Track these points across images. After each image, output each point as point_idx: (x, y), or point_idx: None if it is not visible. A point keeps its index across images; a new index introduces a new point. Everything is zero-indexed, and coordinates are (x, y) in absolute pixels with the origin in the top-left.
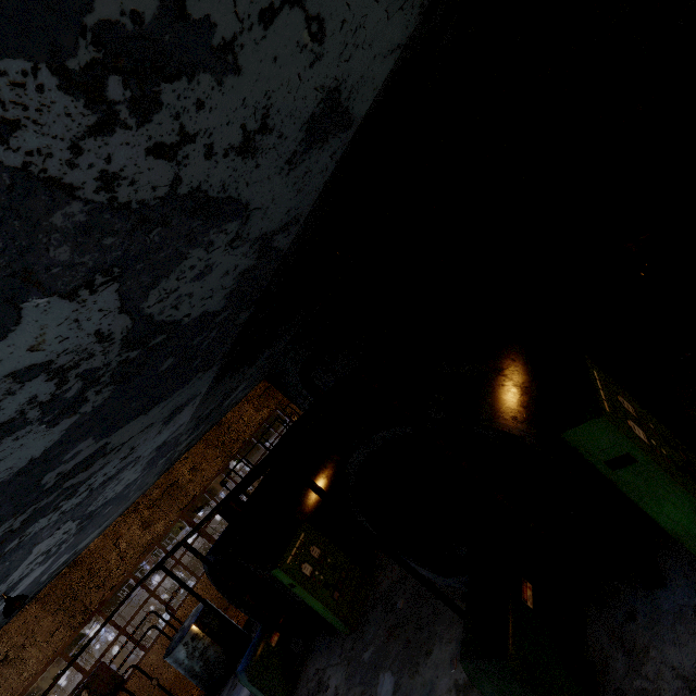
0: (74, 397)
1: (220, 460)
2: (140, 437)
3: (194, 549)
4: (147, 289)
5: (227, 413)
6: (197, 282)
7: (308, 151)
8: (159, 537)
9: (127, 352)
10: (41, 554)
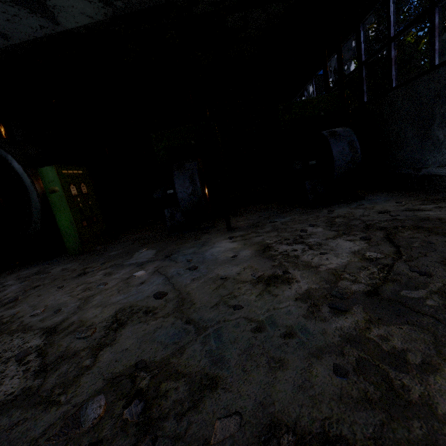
0: None
1: None
2: None
3: None
4: None
5: None
6: None
7: (18, 5)
8: None
9: None
10: None
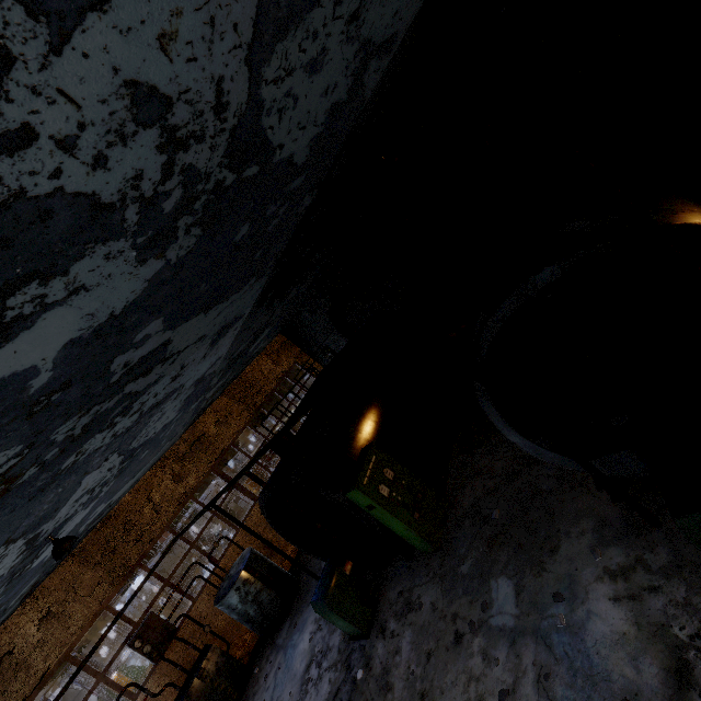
0: (168, 218)
1: (244, 414)
2: (191, 353)
3: (257, 478)
4: (276, 34)
5: (246, 367)
6: (307, 78)
7: None
8: (192, 491)
9: (226, 169)
10: (87, 491)
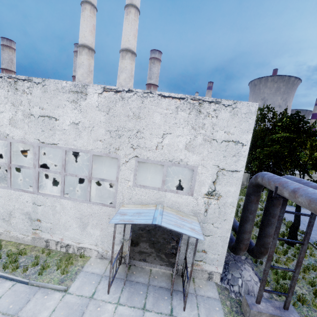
0: None
1: None
2: None
3: None
4: None
5: None
6: None
7: None
8: None
9: None
10: None
